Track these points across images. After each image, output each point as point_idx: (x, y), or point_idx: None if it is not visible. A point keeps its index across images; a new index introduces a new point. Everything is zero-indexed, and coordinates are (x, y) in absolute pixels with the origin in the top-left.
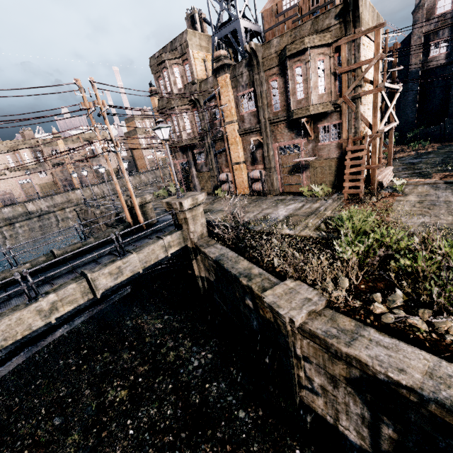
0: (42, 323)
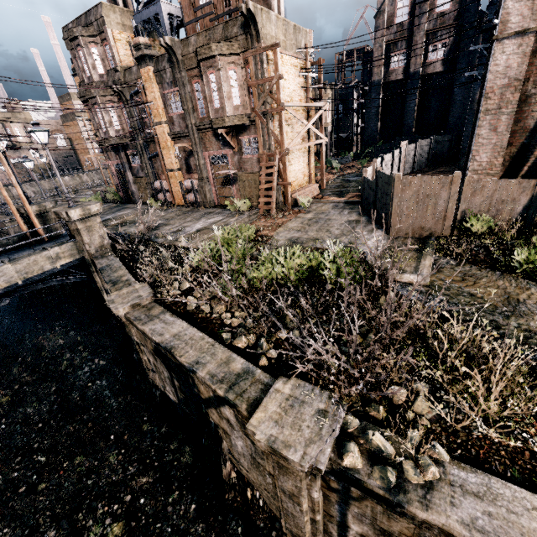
0: None
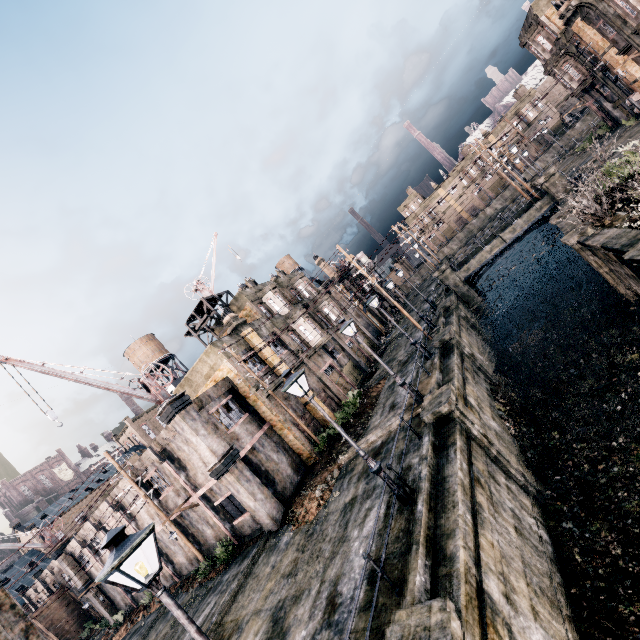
0: (489, 256)
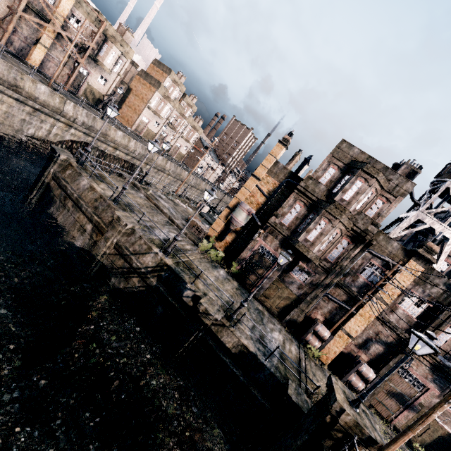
0: None
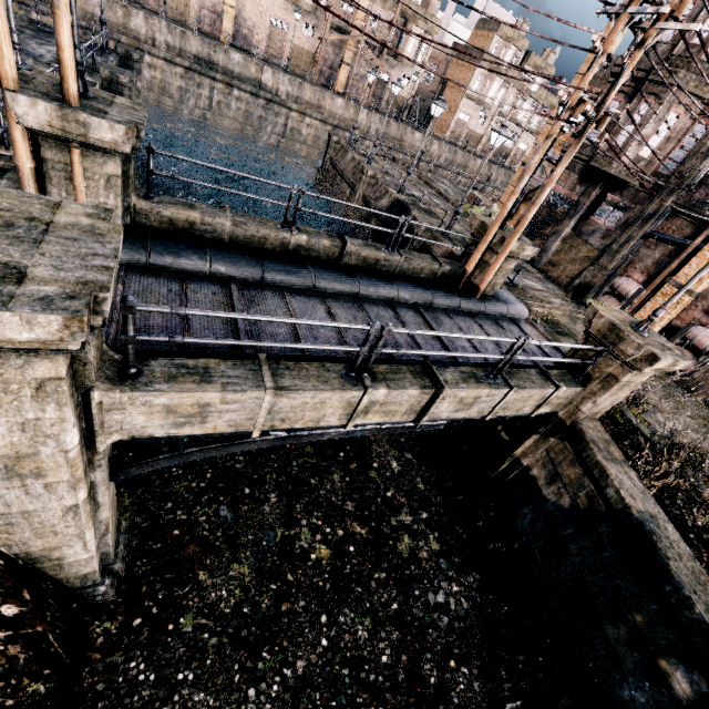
0: (334, 421)
